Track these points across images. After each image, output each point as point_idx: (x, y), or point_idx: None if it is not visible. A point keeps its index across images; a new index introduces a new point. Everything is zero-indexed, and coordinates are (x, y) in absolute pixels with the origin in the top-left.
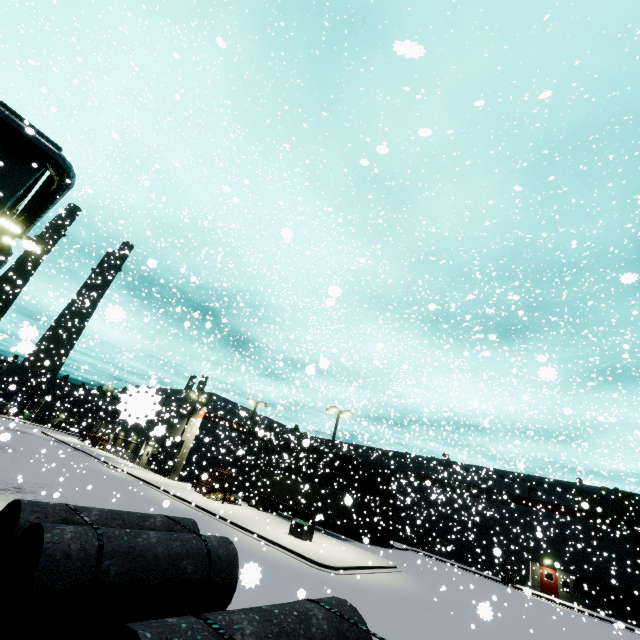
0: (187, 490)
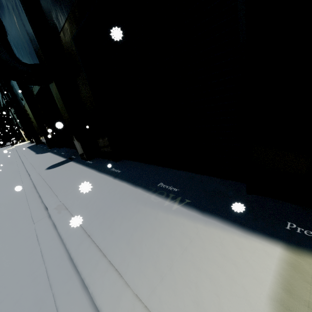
0: None
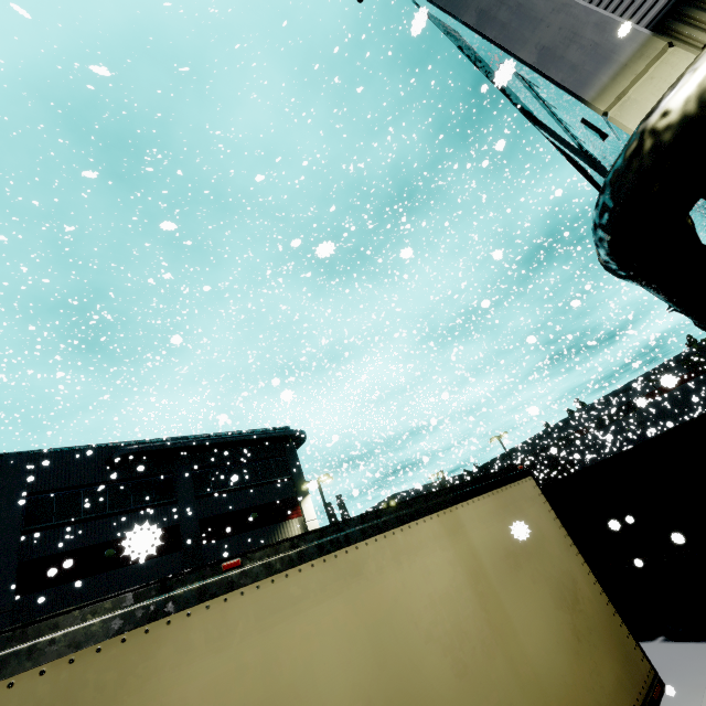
0: None
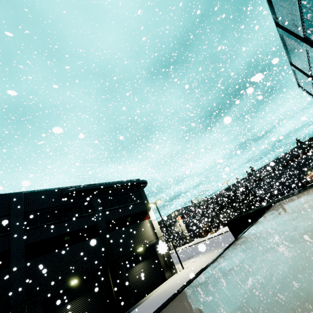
0: (201, 239)
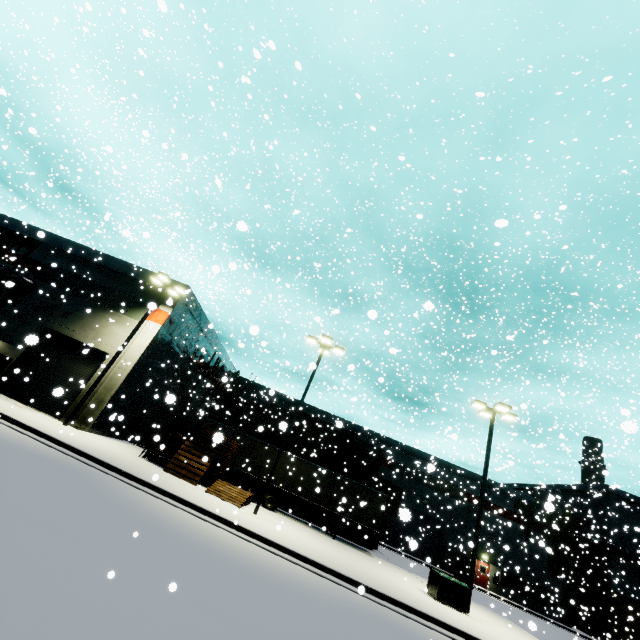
0: (163, 474)
